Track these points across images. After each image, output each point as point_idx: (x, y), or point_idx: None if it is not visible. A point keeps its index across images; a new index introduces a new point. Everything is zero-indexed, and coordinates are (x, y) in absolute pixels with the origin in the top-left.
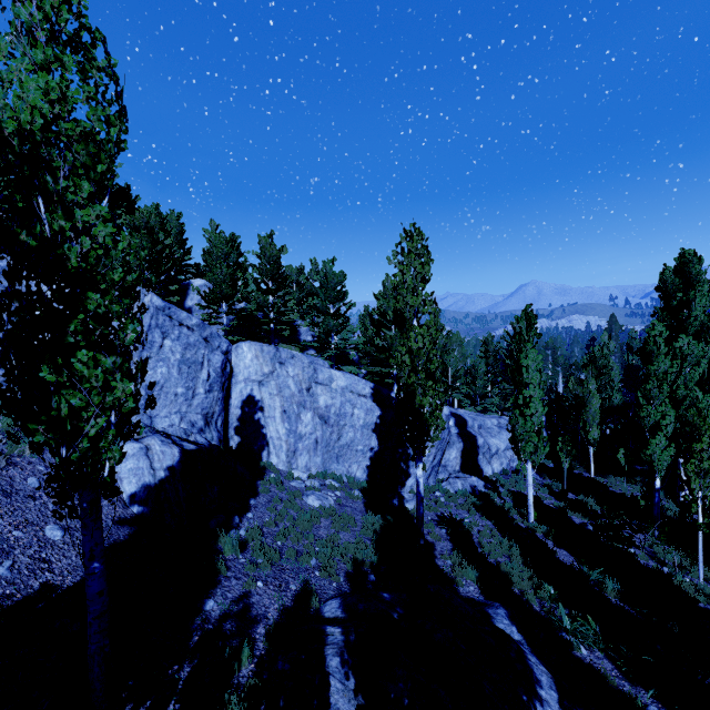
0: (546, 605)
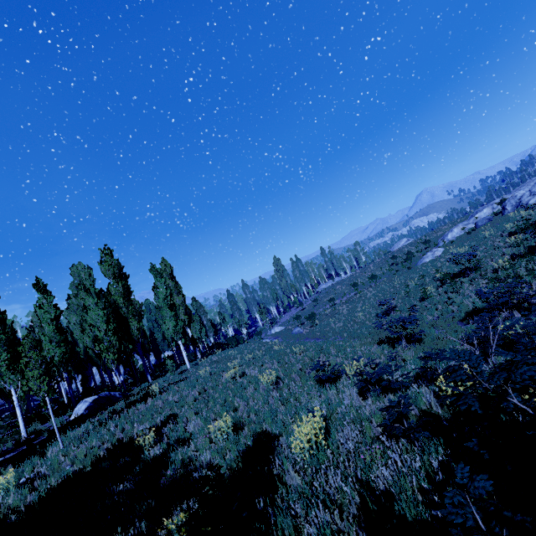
0: None
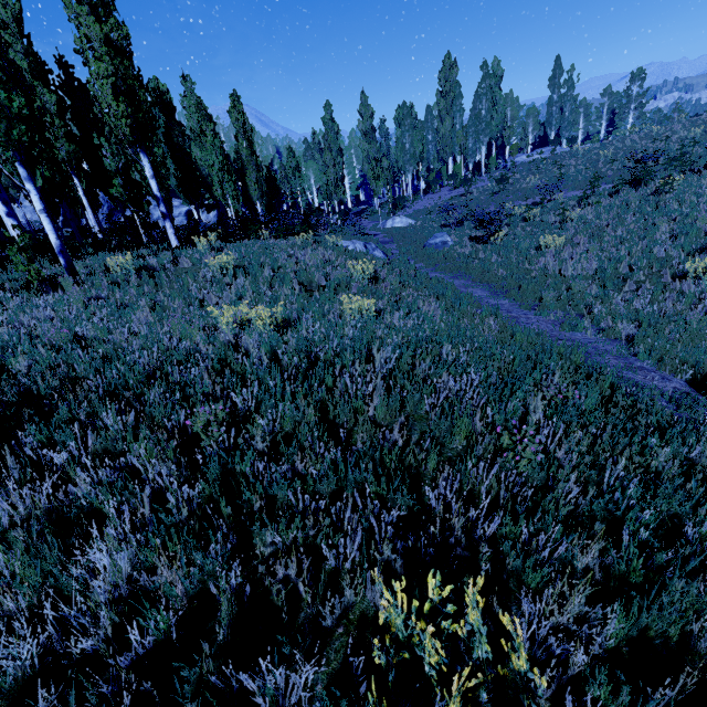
0: None
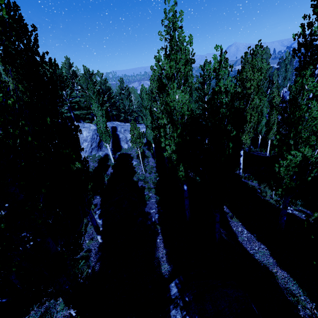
0: None
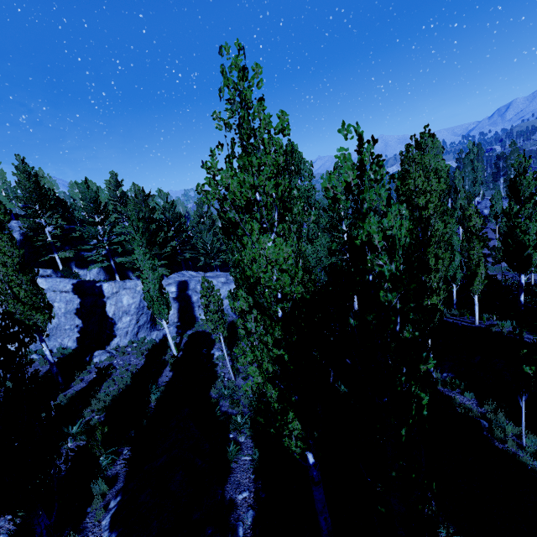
0: (95, 417)
